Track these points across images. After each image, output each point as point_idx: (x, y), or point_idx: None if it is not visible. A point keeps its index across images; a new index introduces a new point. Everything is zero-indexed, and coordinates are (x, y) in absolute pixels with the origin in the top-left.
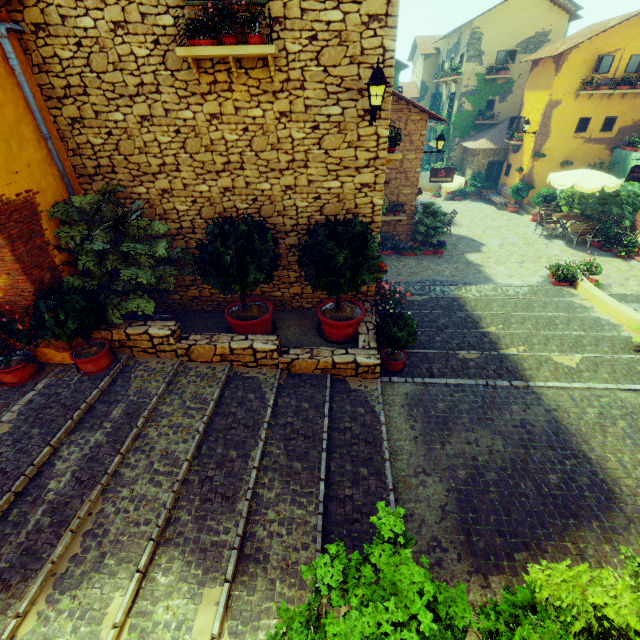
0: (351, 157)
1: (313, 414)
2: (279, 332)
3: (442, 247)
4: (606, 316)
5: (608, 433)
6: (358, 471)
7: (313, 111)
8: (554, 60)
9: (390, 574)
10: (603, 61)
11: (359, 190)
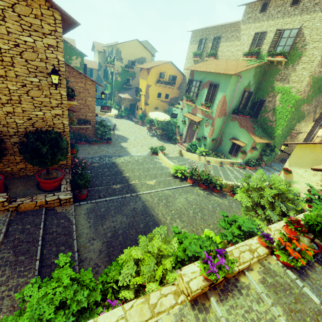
0: (48, 101)
1: (33, 230)
2: (10, 191)
3: (110, 140)
4: (165, 165)
5: (160, 205)
6: (59, 249)
7: (21, 78)
8: (147, 70)
9: (57, 275)
10: (162, 74)
11: (54, 117)
